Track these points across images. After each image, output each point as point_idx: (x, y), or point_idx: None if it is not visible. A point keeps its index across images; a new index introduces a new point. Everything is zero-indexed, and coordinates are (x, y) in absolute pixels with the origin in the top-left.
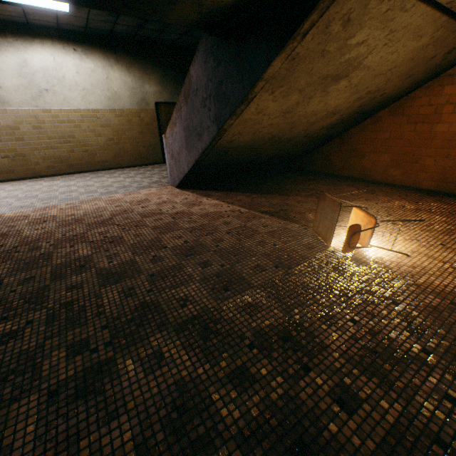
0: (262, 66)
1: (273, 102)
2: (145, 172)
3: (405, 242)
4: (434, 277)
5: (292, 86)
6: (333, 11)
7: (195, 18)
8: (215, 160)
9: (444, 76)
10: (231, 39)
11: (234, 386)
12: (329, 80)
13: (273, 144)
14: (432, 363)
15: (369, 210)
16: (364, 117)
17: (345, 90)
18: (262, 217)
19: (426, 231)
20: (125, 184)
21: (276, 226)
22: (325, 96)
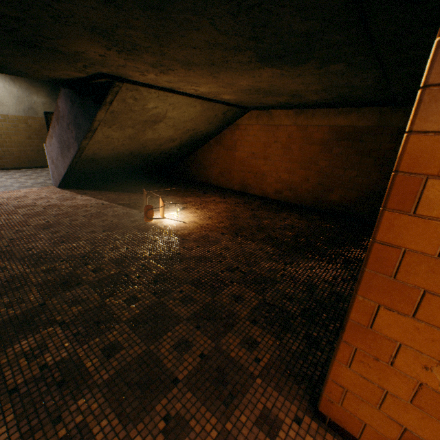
0: (94, 114)
1: (115, 132)
2: (33, 174)
3: (192, 217)
4: (188, 231)
5: (123, 125)
6: (122, 95)
7: (47, 79)
8: (88, 167)
9: (235, 124)
10: (78, 93)
11: (44, 273)
12: (150, 123)
13: (137, 157)
14: (149, 258)
15: (192, 202)
16: (202, 143)
17: (168, 128)
18: (117, 207)
19: (210, 212)
20: (7, 184)
21: (122, 212)
22: (155, 130)
